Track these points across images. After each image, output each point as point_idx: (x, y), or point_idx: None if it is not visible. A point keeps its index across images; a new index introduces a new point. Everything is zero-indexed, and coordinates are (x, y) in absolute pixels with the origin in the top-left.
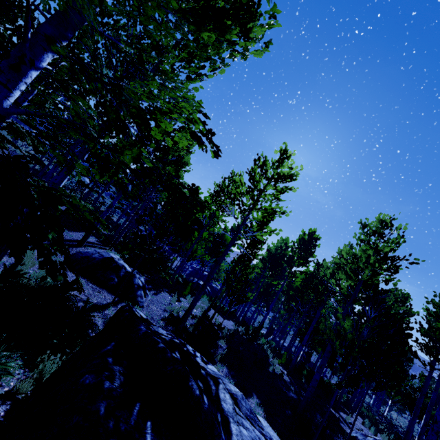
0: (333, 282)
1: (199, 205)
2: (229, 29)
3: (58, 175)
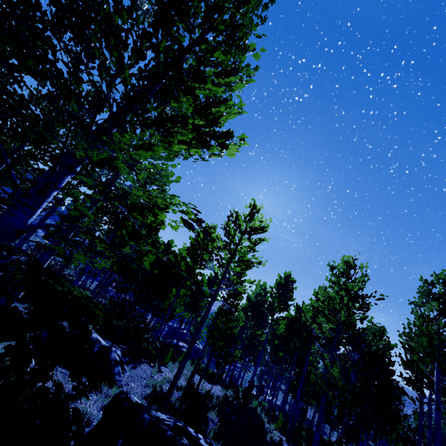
0: (315, 326)
1: (195, 284)
2: (211, 146)
3: (41, 257)
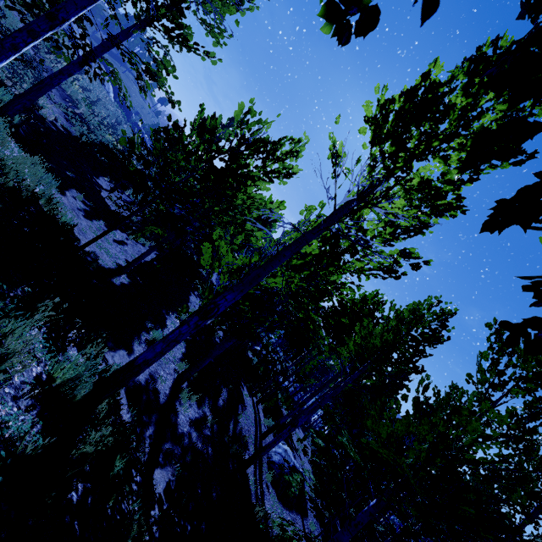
0: None
1: None
2: None
3: None
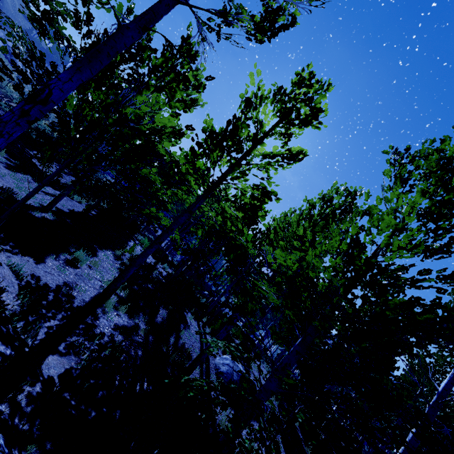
0: (395, 393)
1: None
2: None
3: None
